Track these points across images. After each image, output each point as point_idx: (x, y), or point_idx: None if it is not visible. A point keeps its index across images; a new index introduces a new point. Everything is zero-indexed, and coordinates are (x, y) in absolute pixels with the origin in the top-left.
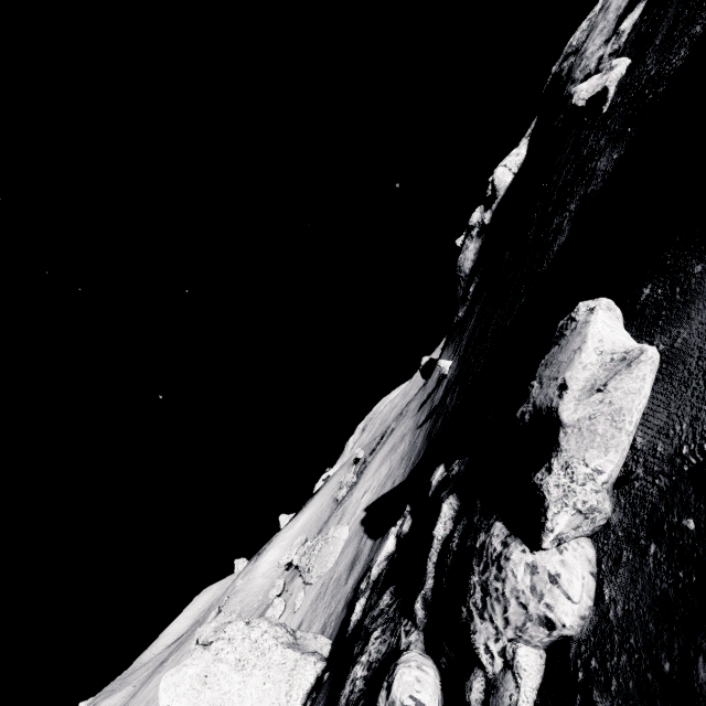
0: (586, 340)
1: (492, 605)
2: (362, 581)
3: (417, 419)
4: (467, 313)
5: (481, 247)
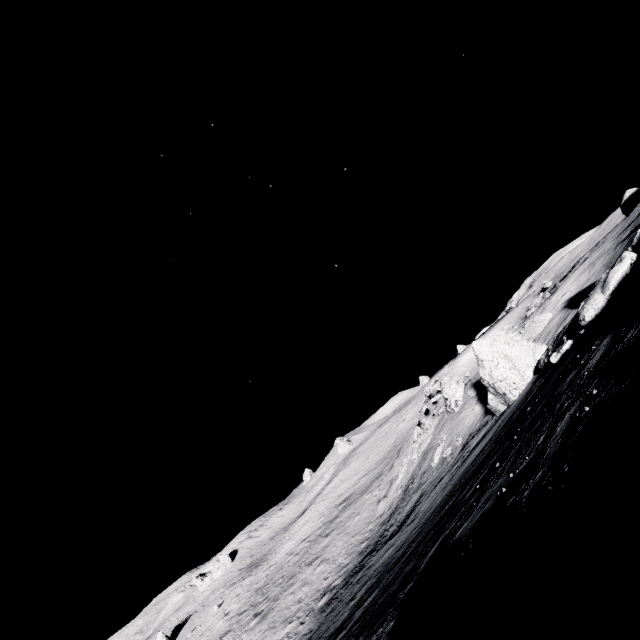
0: None
1: None
2: None
3: (618, 240)
4: None
5: None
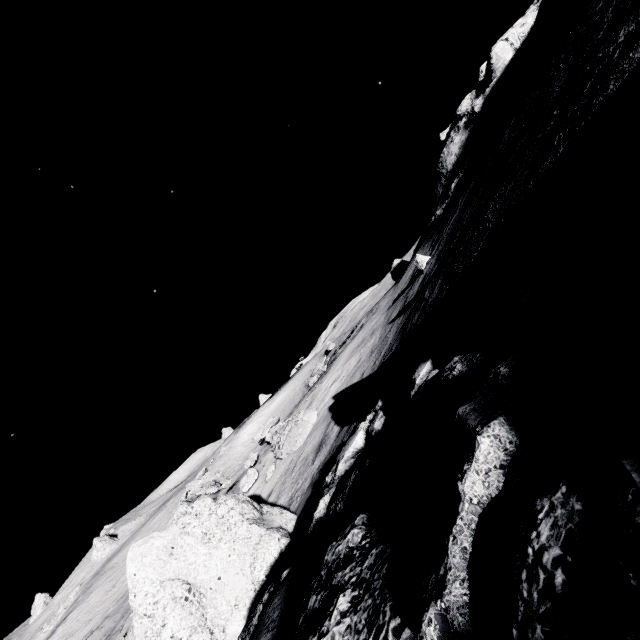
0: None
1: None
2: (328, 466)
3: (388, 315)
4: (447, 210)
5: (468, 139)
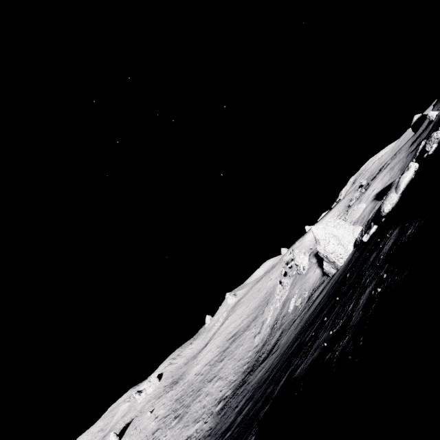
0: None
1: (429, 142)
2: None
3: (409, 151)
4: None
5: None
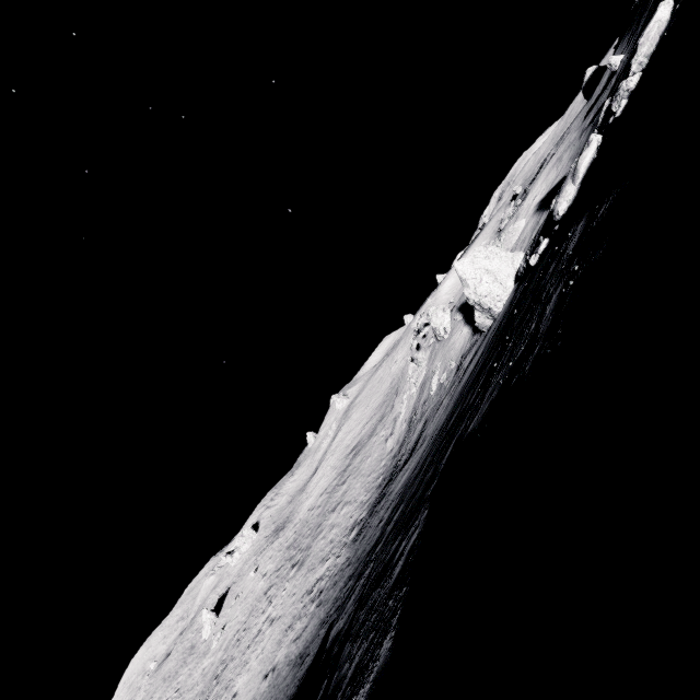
0: (653, 19)
1: (617, 97)
2: None
3: (582, 127)
4: None
5: None
